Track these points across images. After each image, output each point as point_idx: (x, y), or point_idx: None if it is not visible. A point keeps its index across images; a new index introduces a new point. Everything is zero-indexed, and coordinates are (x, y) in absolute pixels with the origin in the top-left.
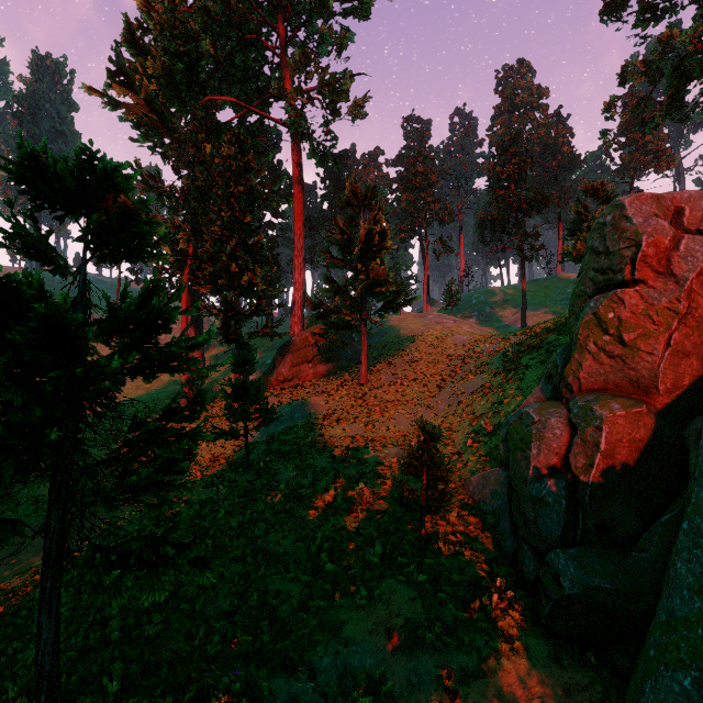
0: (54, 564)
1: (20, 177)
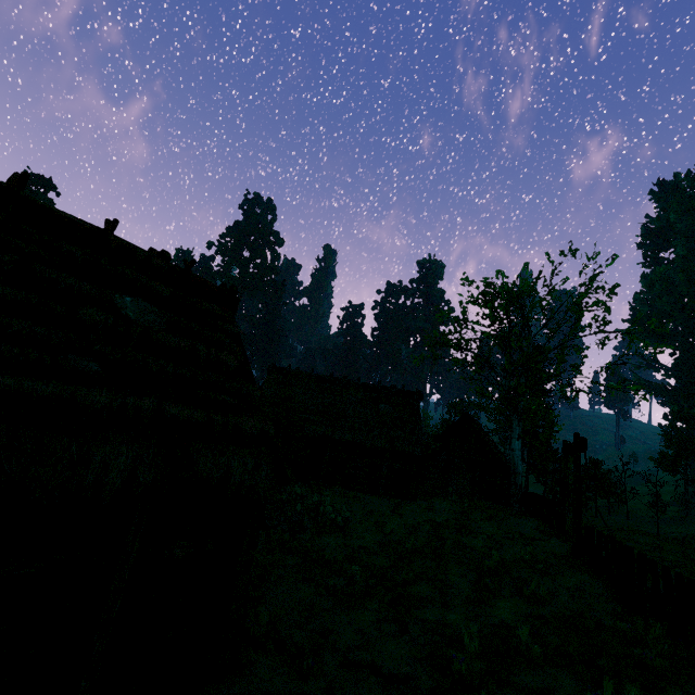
0: (686, 485)
1: (675, 417)
